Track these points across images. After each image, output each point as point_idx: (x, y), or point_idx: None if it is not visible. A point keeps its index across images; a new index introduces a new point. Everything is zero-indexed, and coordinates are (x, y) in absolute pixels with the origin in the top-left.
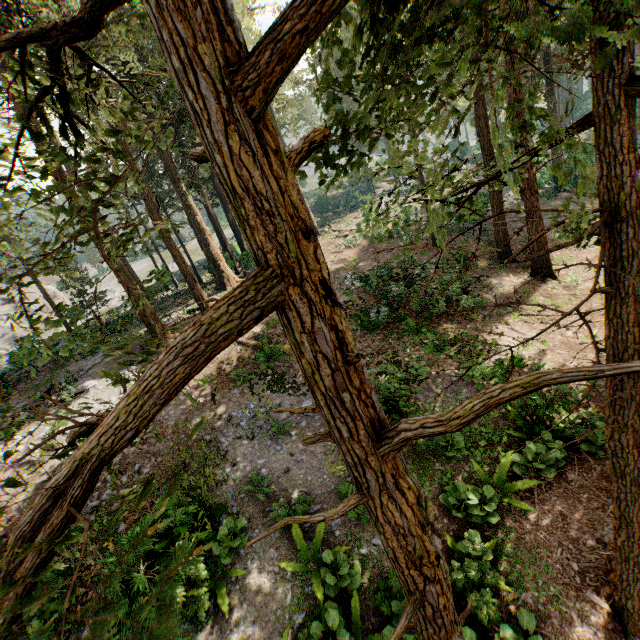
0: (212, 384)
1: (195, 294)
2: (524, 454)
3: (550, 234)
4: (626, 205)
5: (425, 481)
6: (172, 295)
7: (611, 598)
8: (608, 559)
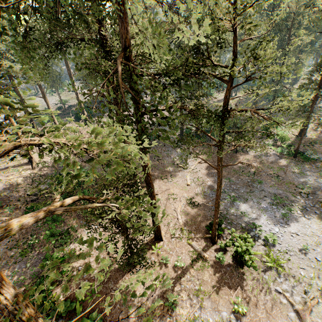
0: None
1: None
2: None
3: (168, 166)
4: None
5: None
6: None
7: None
8: None
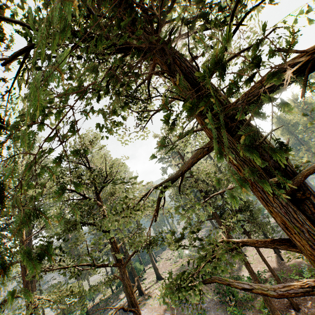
0: (169, 309)
1: (138, 284)
2: None
3: None
4: (244, 229)
5: (249, 308)
6: (97, 304)
7: (291, 305)
8: (289, 303)
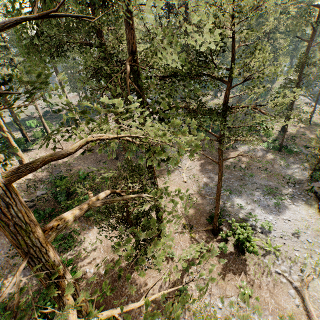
0: None
1: None
2: (33, 319)
3: (163, 165)
4: None
5: None
6: None
7: None
8: None
